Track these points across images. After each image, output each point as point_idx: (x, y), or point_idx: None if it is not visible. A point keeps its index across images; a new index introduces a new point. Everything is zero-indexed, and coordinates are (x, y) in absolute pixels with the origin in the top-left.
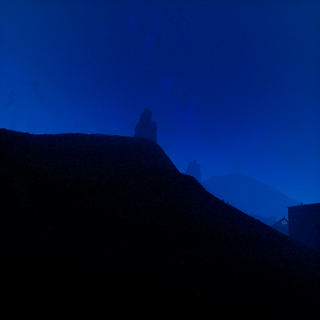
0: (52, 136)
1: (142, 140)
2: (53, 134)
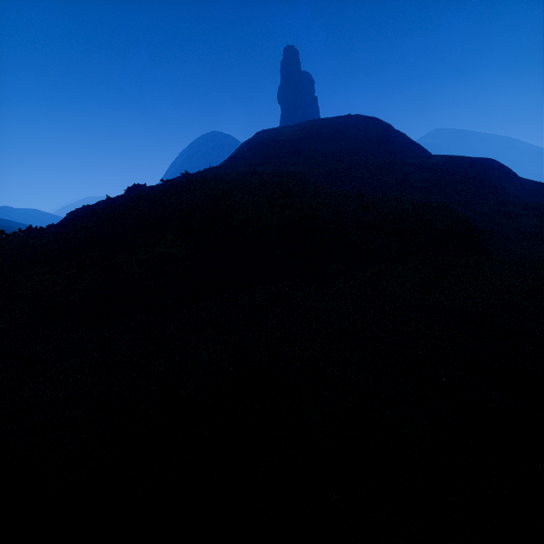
0: (266, 158)
1: (364, 121)
2: (260, 154)
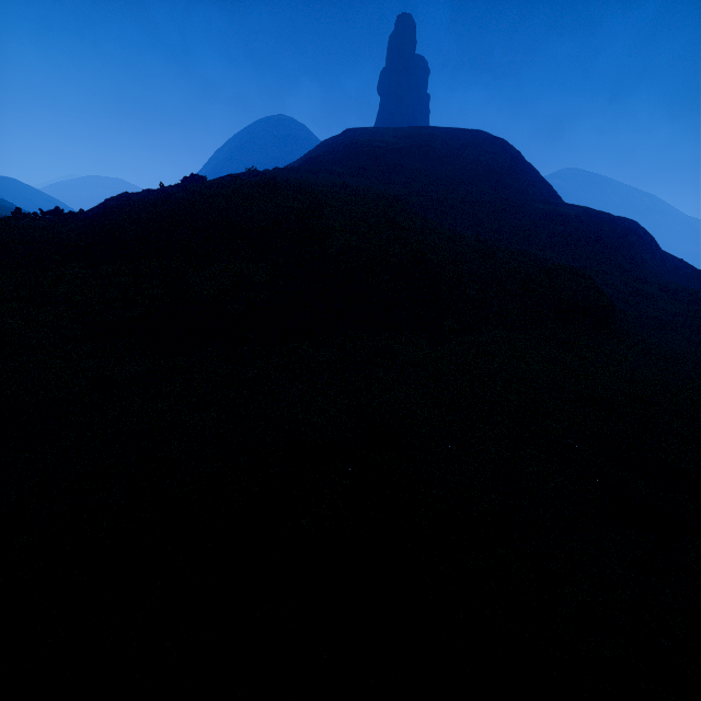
0: (358, 168)
1: (490, 141)
2: (351, 162)
